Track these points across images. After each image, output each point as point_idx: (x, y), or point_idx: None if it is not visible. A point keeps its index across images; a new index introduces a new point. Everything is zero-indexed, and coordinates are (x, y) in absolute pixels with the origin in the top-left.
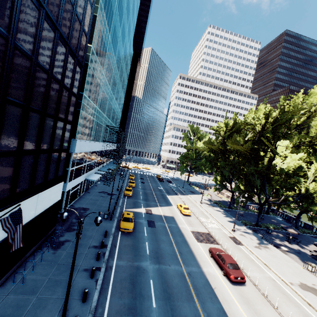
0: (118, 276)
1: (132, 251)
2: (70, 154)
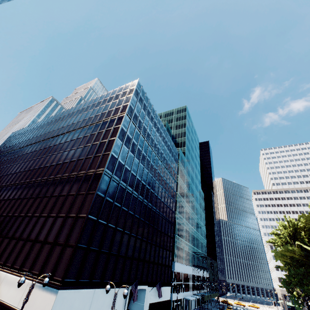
0: None
1: None
2: (172, 271)
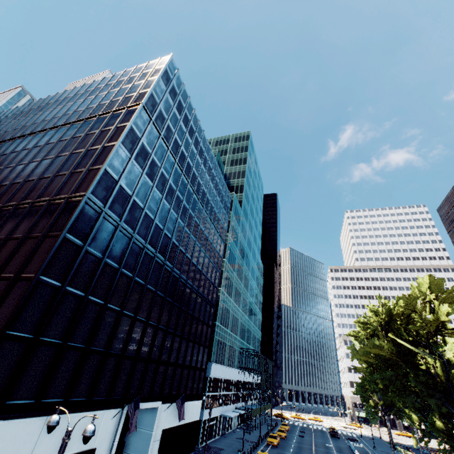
0: None
1: None
2: (206, 377)
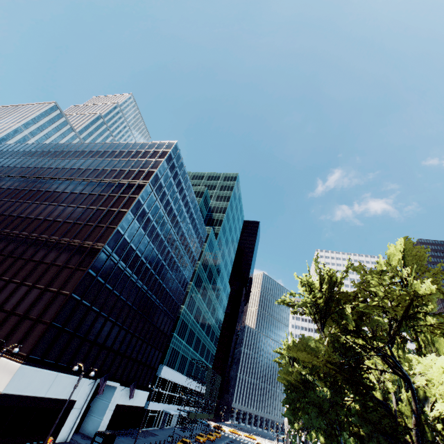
0: None
1: None
2: (157, 376)
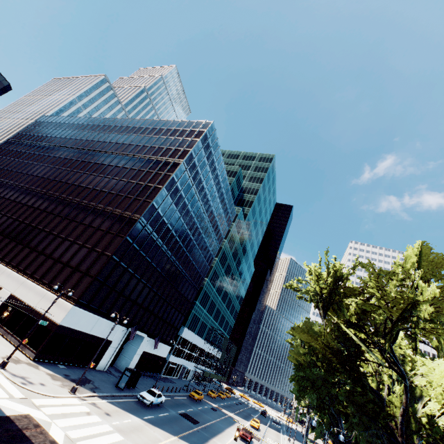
0: (178, 399)
1: (190, 402)
2: (179, 335)
